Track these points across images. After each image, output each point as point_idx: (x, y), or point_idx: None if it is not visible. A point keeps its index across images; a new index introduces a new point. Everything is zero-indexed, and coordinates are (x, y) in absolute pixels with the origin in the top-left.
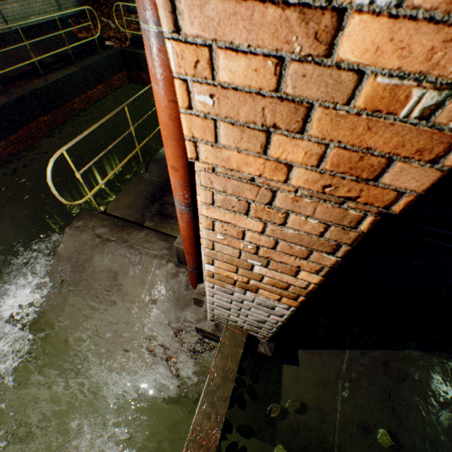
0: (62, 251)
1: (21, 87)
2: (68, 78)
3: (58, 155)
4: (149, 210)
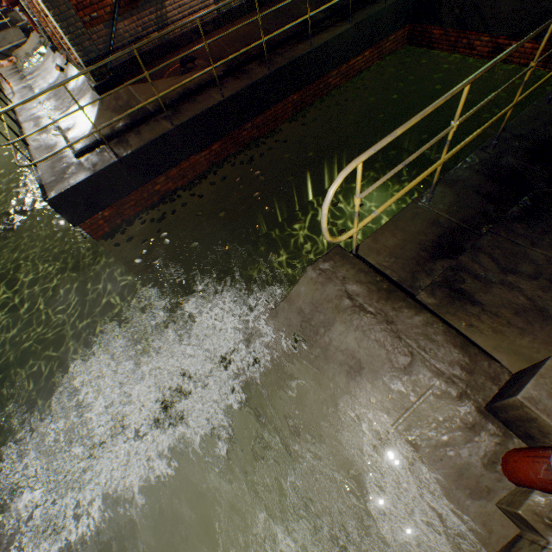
0: (294, 296)
1: (282, 55)
2: (335, 41)
3: (351, 167)
4: (424, 269)
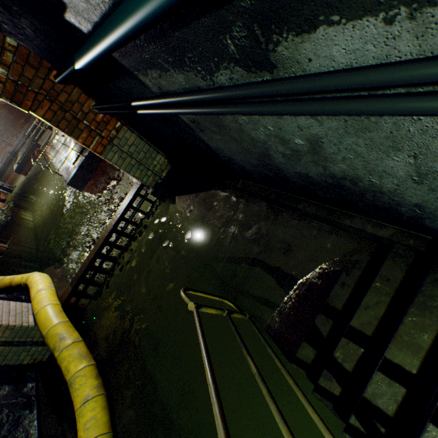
0: None
1: None
2: None
3: None
4: None
